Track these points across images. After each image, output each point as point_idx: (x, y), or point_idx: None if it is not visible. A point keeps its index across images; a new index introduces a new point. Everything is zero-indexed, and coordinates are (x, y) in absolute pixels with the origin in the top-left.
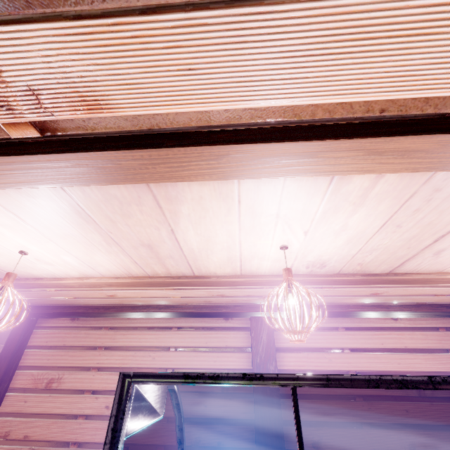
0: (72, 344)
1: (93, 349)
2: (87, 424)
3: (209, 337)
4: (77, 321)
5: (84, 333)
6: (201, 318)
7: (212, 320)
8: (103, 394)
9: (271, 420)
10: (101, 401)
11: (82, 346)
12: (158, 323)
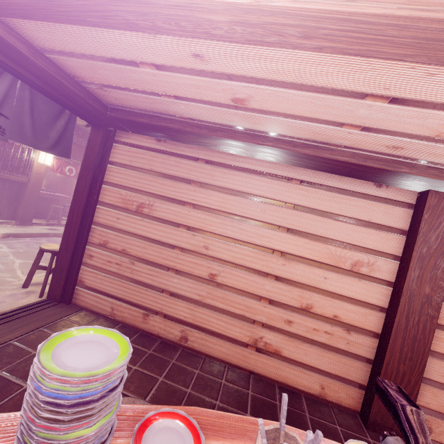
0: (160, 171)
1: (187, 182)
2: (184, 257)
3: (345, 203)
4: (164, 144)
5: (173, 161)
6: (338, 175)
7: (355, 183)
8: (201, 233)
9: (420, 319)
10: (199, 240)
11: (173, 176)
12: (273, 169)
